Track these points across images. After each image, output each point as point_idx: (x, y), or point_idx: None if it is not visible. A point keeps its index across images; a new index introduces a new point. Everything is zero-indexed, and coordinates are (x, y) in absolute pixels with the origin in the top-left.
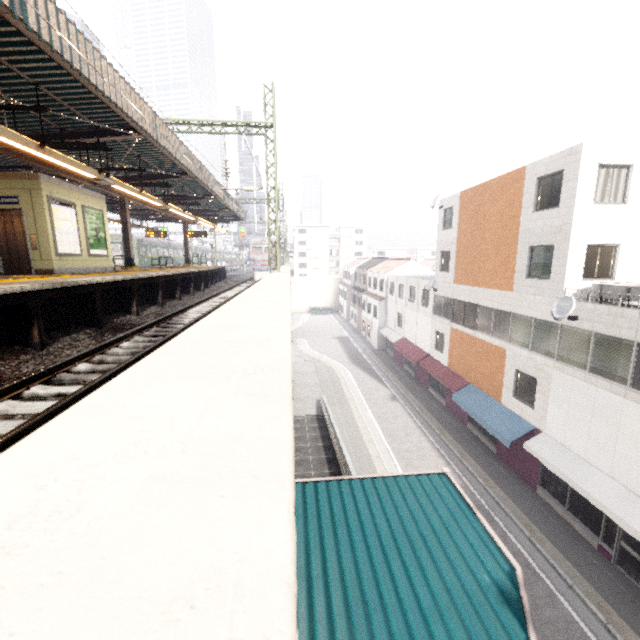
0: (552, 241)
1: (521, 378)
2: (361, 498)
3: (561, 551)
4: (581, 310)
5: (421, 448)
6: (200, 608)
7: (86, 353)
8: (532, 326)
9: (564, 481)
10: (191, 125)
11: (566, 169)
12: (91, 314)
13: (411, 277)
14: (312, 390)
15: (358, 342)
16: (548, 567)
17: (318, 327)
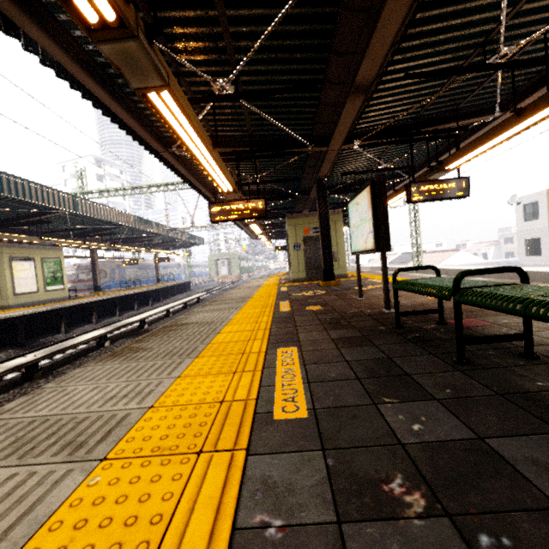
0: None
1: None
2: None
3: None
4: None
5: None
6: None
7: None
8: None
9: None
10: None
11: None
12: None
13: (477, 264)
14: None
15: None
16: None
17: None
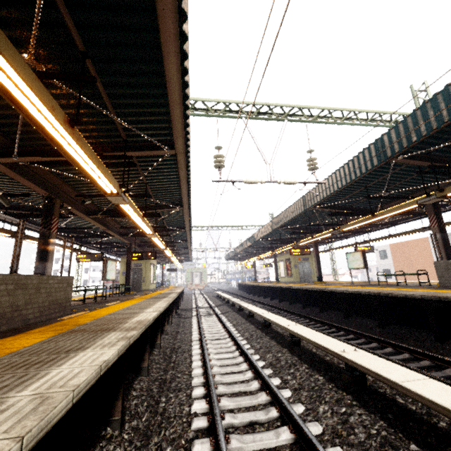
0: None
1: None
2: None
3: None
4: None
5: None
6: None
7: None
8: None
9: None
10: None
11: (449, 240)
12: None
13: None
14: None
15: None
16: None
17: None
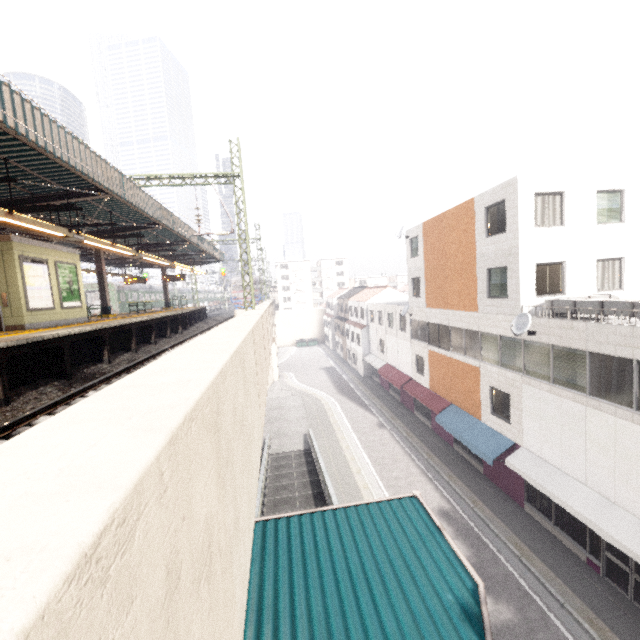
0: (504, 263)
1: (496, 394)
2: (332, 529)
3: (551, 568)
4: (537, 325)
5: (409, 474)
6: (13, 560)
7: (49, 405)
8: (498, 343)
9: (545, 494)
10: (163, 179)
11: (507, 199)
12: (59, 366)
13: (388, 304)
14: (299, 424)
15: (345, 371)
16: (540, 587)
17: (305, 359)
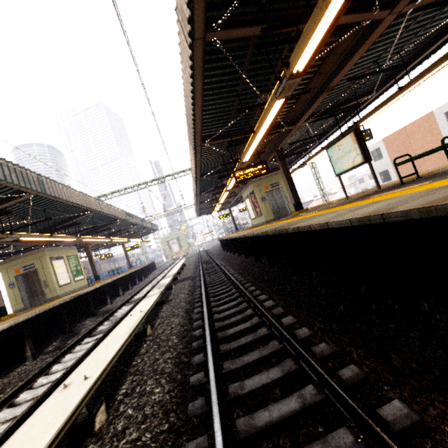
0: None
1: None
2: None
3: None
4: None
5: None
6: None
7: None
8: None
9: None
10: None
11: None
12: None
13: None
14: None
15: None
16: None
17: None
